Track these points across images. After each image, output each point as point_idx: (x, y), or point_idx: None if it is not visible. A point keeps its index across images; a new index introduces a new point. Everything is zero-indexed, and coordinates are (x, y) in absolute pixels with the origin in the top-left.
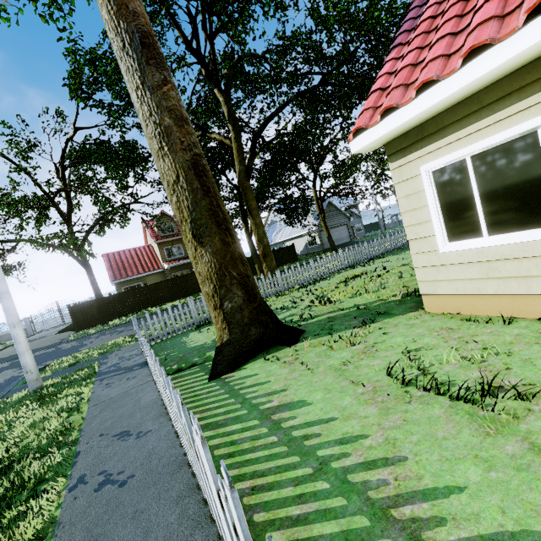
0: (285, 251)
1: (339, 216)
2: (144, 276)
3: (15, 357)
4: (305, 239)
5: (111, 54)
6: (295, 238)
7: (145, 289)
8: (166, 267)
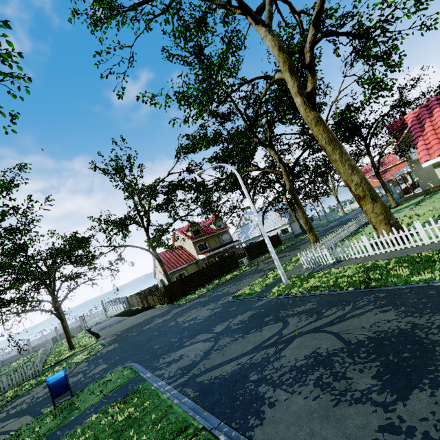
0: (274, 238)
1: (298, 213)
2: (186, 266)
3: (155, 318)
4: (279, 231)
5: (198, 134)
6: (270, 231)
7: (203, 270)
8: (203, 257)
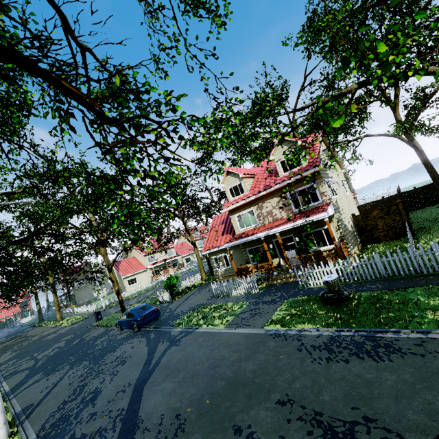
0: None
1: None
2: None
3: None
4: None
5: None
6: None
7: None
8: None
